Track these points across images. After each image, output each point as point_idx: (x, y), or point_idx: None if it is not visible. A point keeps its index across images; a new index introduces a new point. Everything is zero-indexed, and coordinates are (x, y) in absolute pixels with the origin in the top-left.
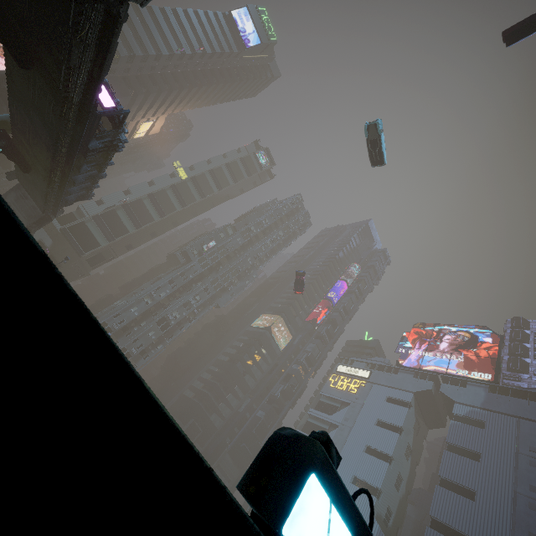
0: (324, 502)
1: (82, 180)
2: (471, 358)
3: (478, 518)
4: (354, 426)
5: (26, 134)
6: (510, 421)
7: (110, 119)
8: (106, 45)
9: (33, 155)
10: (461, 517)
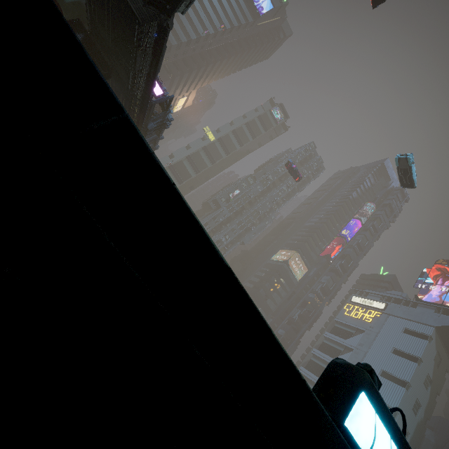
0: (371, 411)
1: None
2: None
3: None
4: (369, 351)
5: None
6: None
7: (160, 104)
8: (159, 51)
9: None
10: None
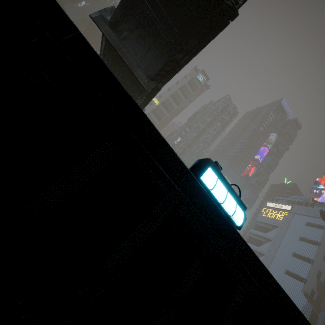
0: None
1: None
2: None
3: None
4: (283, 240)
5: None
6: None
7: None
8: (152, 96)
9: None
10: None
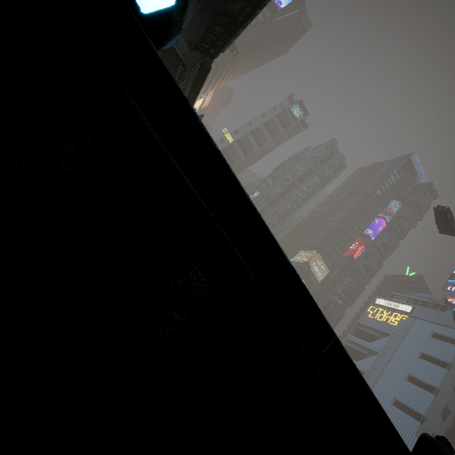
0: None
1: None
2: None
3: None
4: (395, 355)
5: None
6: None
7: None
8: (198, 85)
9: None
10: None
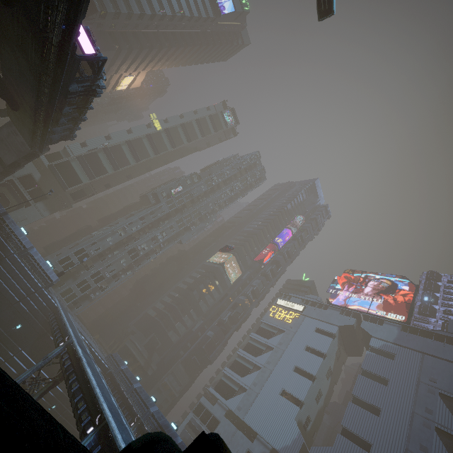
0: None
1: (64, 121)
2: (390, 302)
3: (380, 430)
4: (287, 350)
5: (13, 73)
6: (416, 355)
7: (90, 65)
8: None
9: (20, 94)
10: (367, 429)
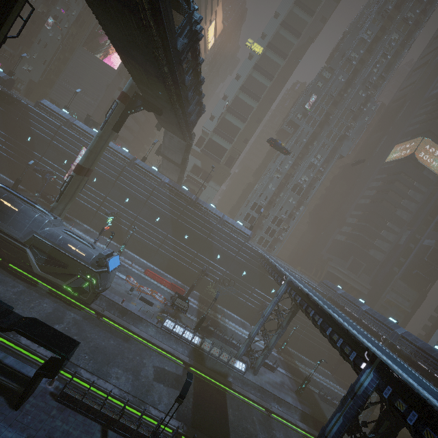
0: None
1: (191, 95)
2: None
3: None
4: None
5: (143, 81)
6: None
7: (179, 12)
8: None
9: (156, 97)
10: None
